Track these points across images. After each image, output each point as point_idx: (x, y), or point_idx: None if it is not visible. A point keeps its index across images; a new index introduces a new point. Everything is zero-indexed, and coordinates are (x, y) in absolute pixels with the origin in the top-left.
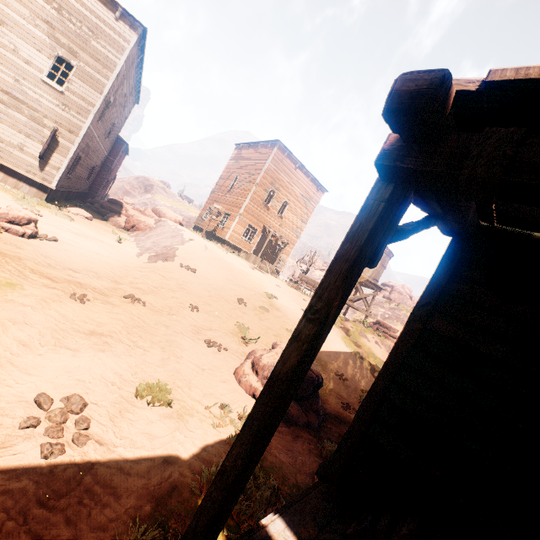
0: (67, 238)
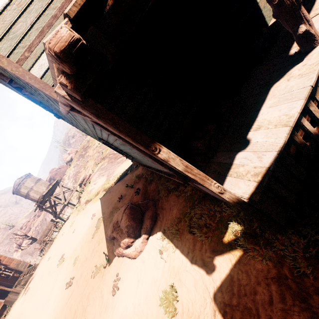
0: None
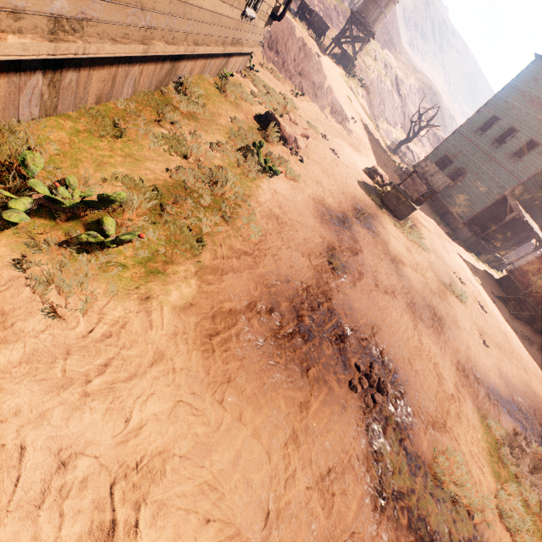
0: (352, 155)
